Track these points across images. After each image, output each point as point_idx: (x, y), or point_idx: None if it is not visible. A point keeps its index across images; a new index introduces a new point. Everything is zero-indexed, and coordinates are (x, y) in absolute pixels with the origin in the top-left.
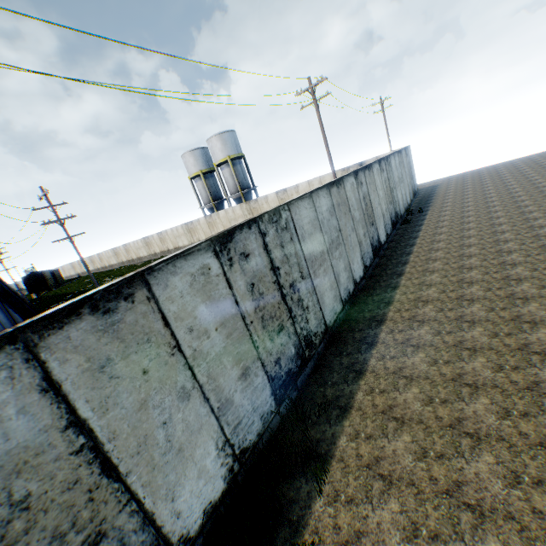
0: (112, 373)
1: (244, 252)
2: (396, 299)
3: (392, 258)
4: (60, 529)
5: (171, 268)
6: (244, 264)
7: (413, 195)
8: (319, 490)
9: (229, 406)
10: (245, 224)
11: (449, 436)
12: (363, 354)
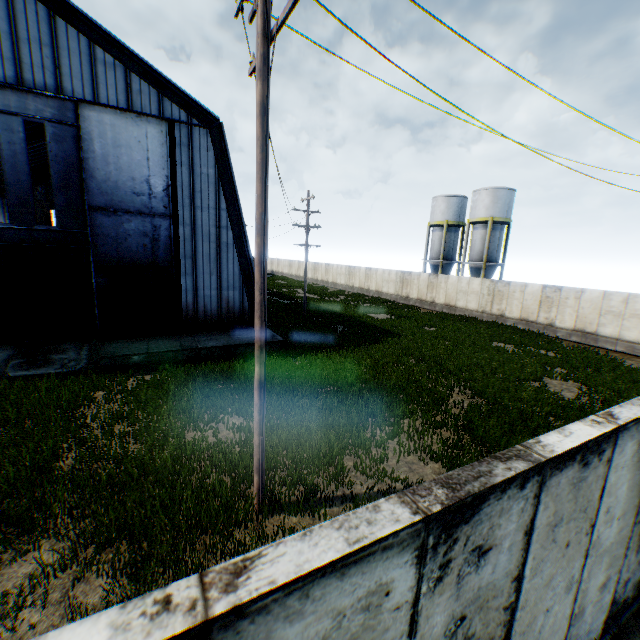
0: (554, 534)
1: None
2: None
3: None
4: None
5: (632, 429)
6: None
7: None
8: None
9: (578, 616)
10: None
11: None
12: None
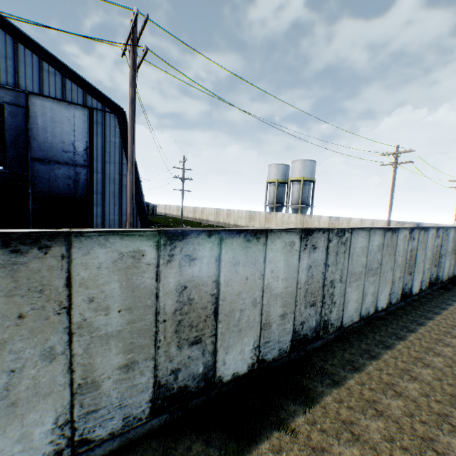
0: (236, 269)
1: (314, 245)
2: (408, 338)
3: (416, 309)
4: (192, 323)
5: (279, 234)
6: (311, 251)
7: None
8: (304, 410)
9: (268, 327)
10: (322, 229)
11: (417, 442)
12: (364, 359)
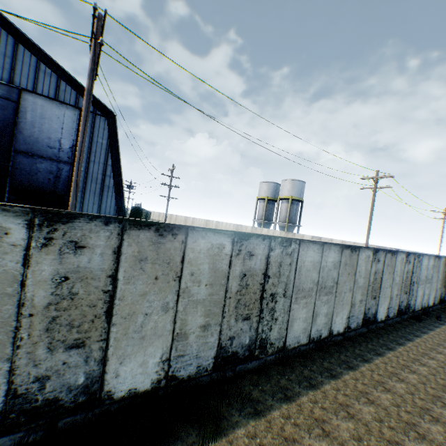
0: (143, 266)
1: (251, 252)
2: (360, 368)
3: (380, 338)
4: (74, 322)
5: (204, 234)
6: (247, 258)
7: (438, 301)
8: (200, 444)
9: (183, 338)
10: (261, 236)
11: None
12: (301, 387)
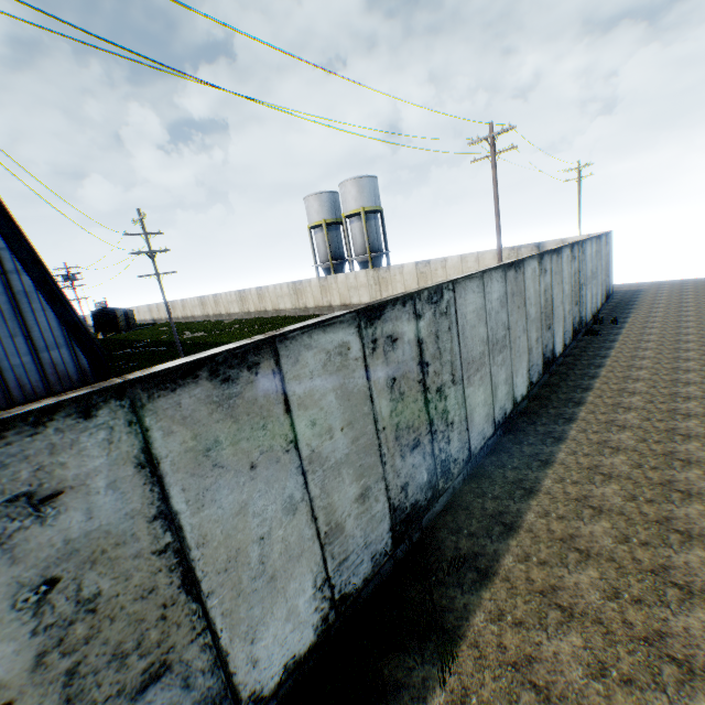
0: (216, 459)
1: (392, 335)
2: (570, 435)
3: (567, 379)
4: (123, 647)
5: (307, 339)
6: (389, 350)
7: (605, 298)
8: (442, 681)
9: (338, 533)
10: (399, 299)
11: (642, 654)
12: (517, 503)
